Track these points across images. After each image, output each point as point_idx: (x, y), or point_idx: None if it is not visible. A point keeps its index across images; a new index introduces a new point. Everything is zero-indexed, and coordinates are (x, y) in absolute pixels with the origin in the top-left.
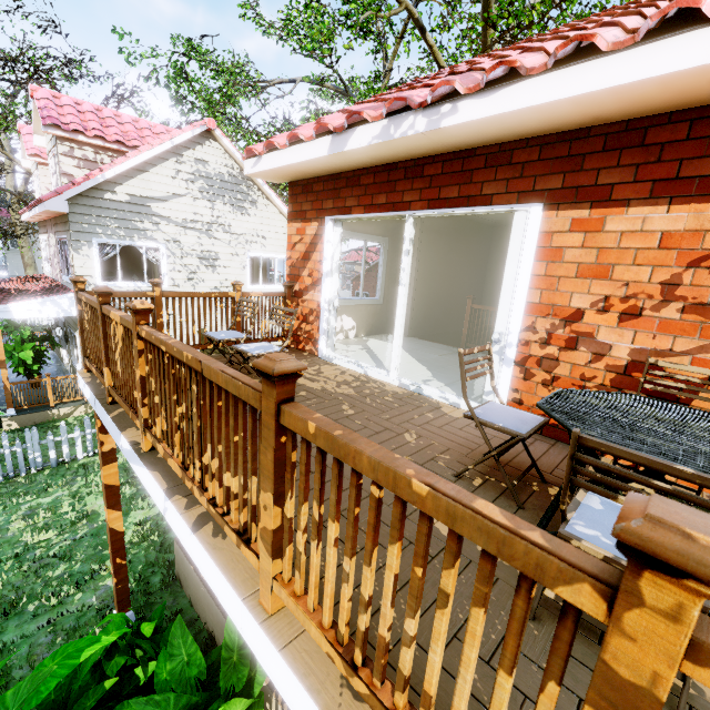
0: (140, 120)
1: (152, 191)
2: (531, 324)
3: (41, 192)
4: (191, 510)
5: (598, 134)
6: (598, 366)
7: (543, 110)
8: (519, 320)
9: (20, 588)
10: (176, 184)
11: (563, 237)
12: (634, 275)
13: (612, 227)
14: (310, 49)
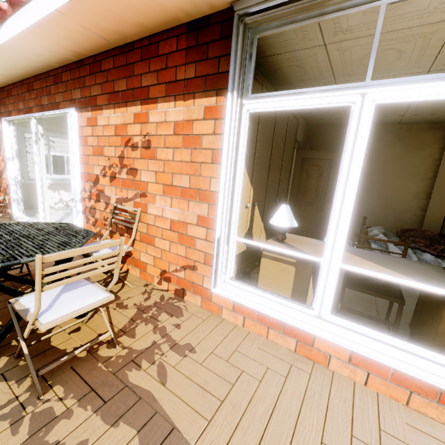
0: None
1: None
2: (84, 186)
3: None
4: None
5: (87, 64)
6: (108, 211)
7: (28, 41)
8: (78, 184)
9: None
10: None
11: (86, 130)
12: (110, 153)
13: (100, 123)
14: None
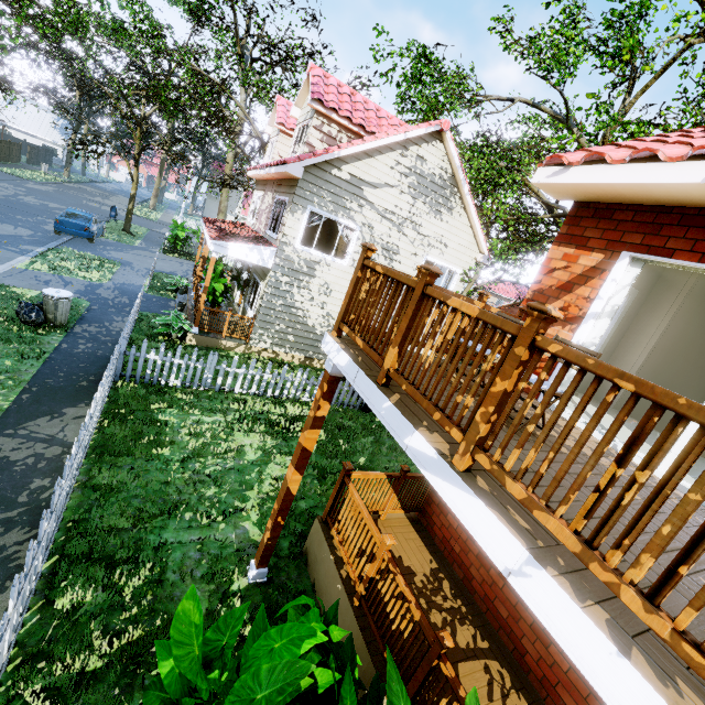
0: (381, 109)
1: (370, 176)
2: None
3: (273, 155)
4: (588, 607)
5: None
6: None
7: None
8: None
9: (181, 493)
10: (392, 175)
11: None
12: None
13: None
14: (609, 64)
